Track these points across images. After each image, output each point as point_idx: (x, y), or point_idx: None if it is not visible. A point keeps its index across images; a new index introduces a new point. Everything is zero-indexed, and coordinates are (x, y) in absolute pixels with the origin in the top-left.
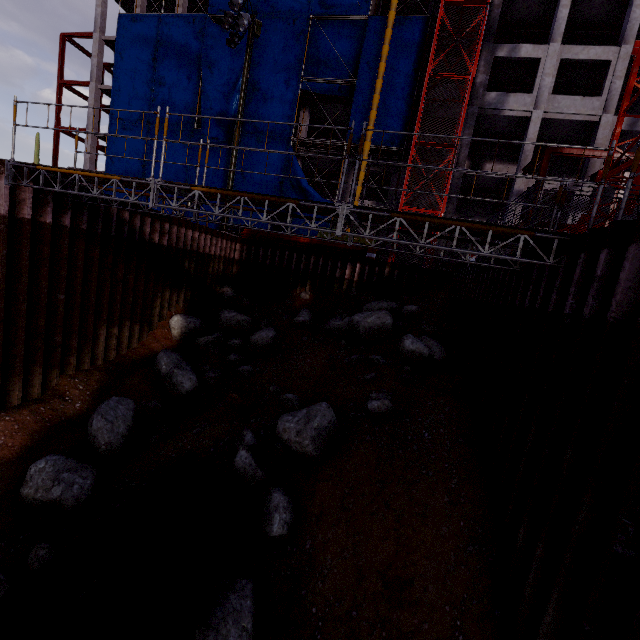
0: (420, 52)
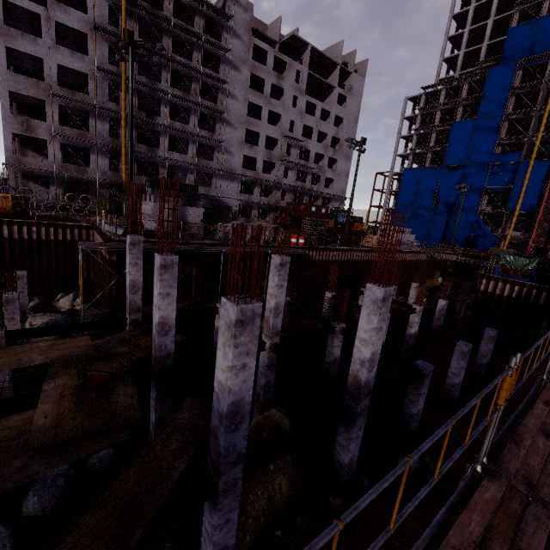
0: (547, 174)
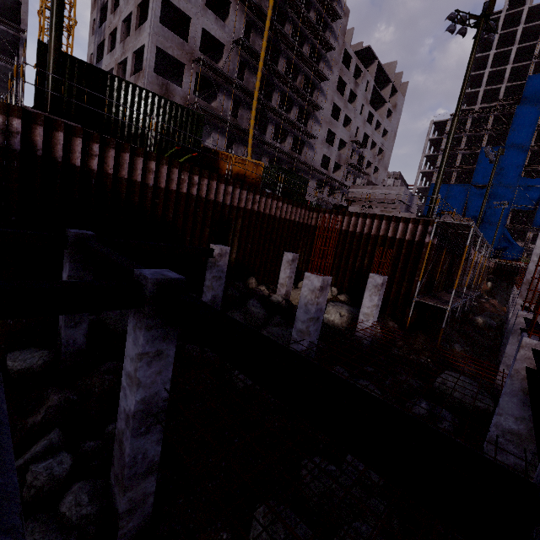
0: None
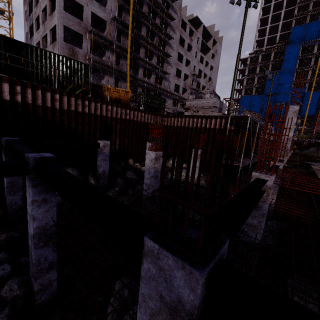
0: (319, 98)
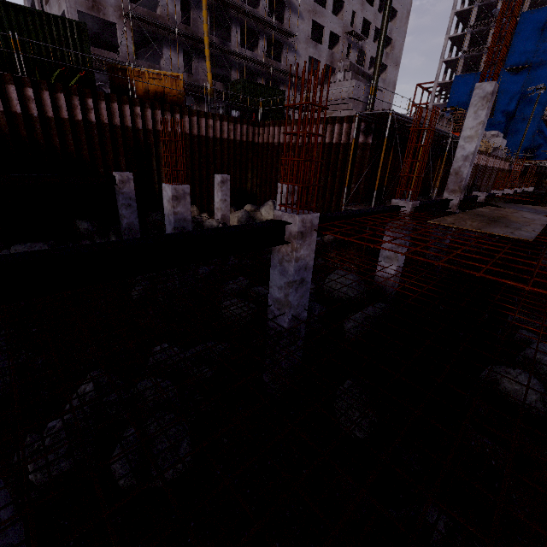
0: None
